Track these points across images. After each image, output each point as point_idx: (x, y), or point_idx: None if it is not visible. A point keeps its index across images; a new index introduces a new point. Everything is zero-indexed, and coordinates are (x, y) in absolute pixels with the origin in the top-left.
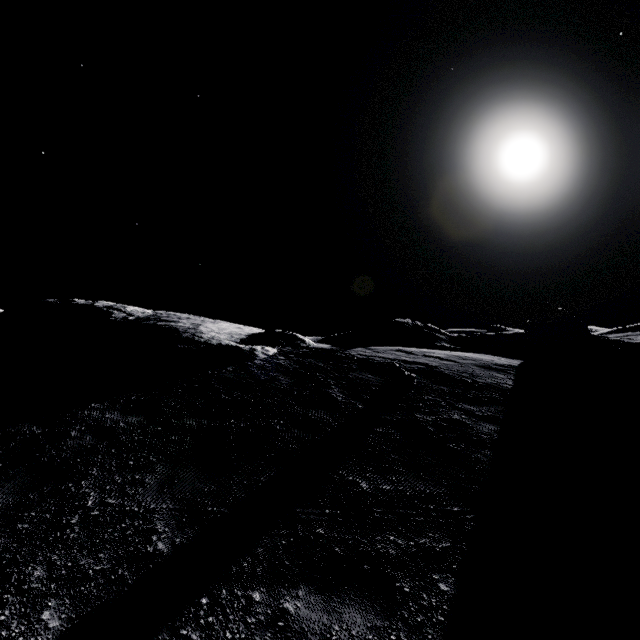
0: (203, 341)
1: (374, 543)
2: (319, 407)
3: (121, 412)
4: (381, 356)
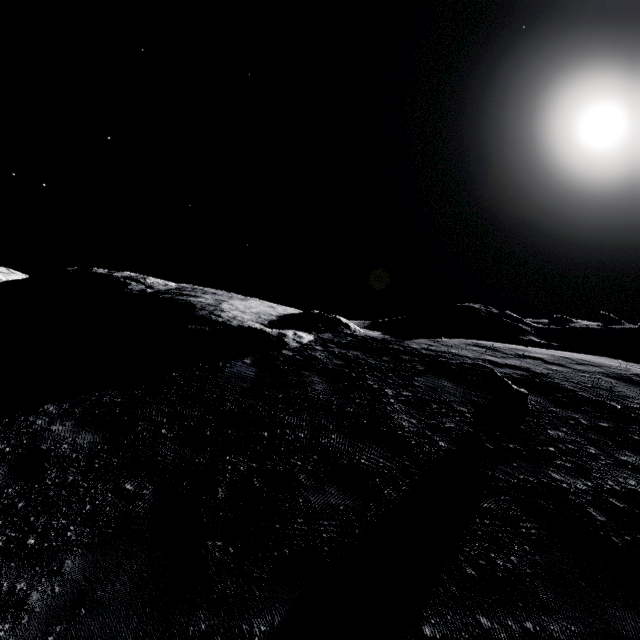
0: (221, 321)
1: None
2: (373, 439)
3: (76, 423)
4: (455, 352)
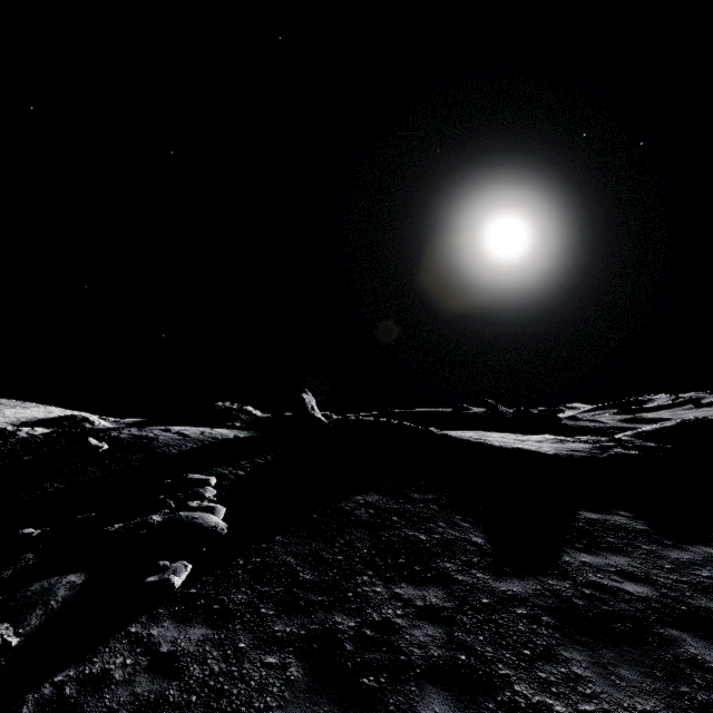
0: None
1: None
2: None
3: None
4: (134, 434)
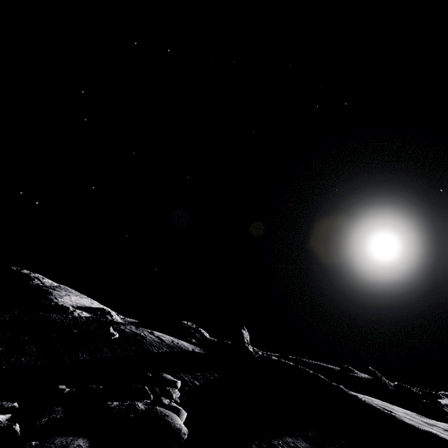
0: (56, 301)
1: (4, 358)
2: (58, 333)
3: None
4: (133, 330)
